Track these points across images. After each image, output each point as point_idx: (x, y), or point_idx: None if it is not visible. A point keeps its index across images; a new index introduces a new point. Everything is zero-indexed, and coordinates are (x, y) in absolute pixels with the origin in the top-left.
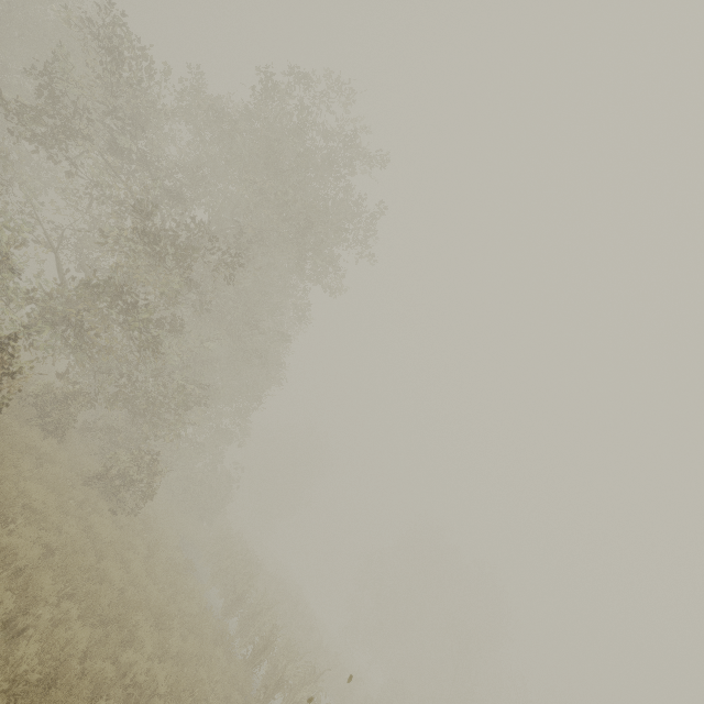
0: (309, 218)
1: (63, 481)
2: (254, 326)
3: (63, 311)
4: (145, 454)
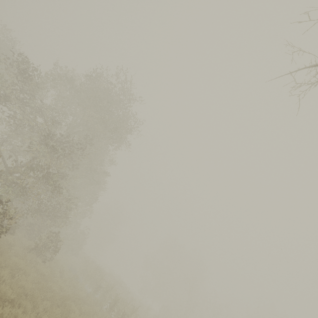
0: (116, 127)
1: (20, 253)
2: (93, 169)
3: (12, 179)
4: (52, 233)
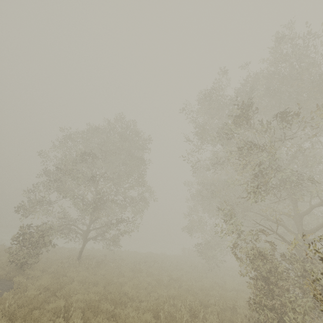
0: None
1: None
2: None
3: None
4: None
